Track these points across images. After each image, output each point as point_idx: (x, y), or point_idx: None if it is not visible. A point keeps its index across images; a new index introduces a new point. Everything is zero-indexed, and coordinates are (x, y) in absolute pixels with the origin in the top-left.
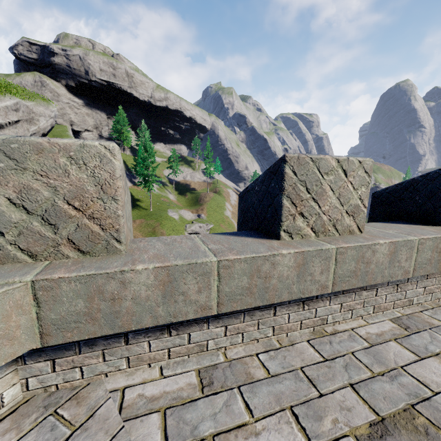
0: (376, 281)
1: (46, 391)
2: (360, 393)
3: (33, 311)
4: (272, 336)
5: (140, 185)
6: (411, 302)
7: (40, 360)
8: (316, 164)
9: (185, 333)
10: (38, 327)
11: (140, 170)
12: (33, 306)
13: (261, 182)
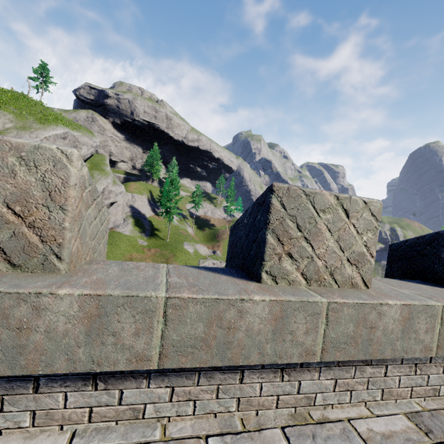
0: (384, 355)
1: None
2: None
3: None
4: (236, 412)
5: (161, 215)
6: (436, 392)
7: None
8: (310, 198)
9: (115, 389)
10: None
11: (163, 201)
12: None
13: (249, 214)
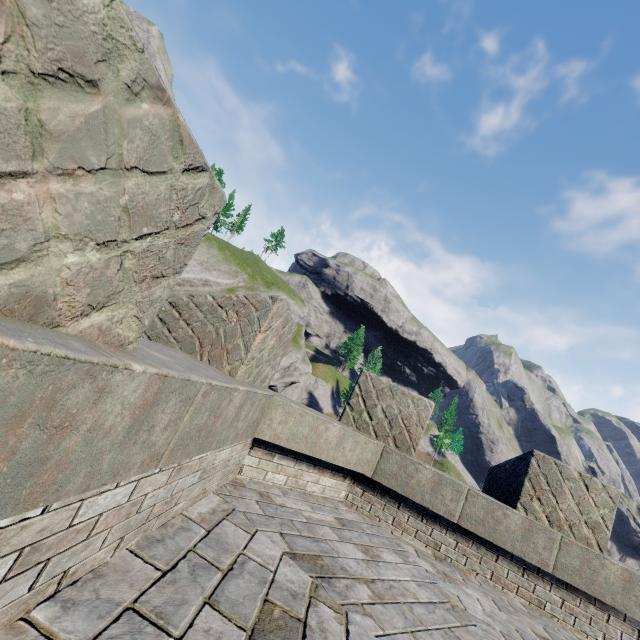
0: (605, 599)
1: (352, 506)
2: (549, 636)
3: (377, 459)
4: (489, 580)
5: None
6: None
7: (359, 486)
8: (559, 467)
9: (430, 526)
10: (375, 467)
11: None
12: (378, 457)
13: (512, 463)
